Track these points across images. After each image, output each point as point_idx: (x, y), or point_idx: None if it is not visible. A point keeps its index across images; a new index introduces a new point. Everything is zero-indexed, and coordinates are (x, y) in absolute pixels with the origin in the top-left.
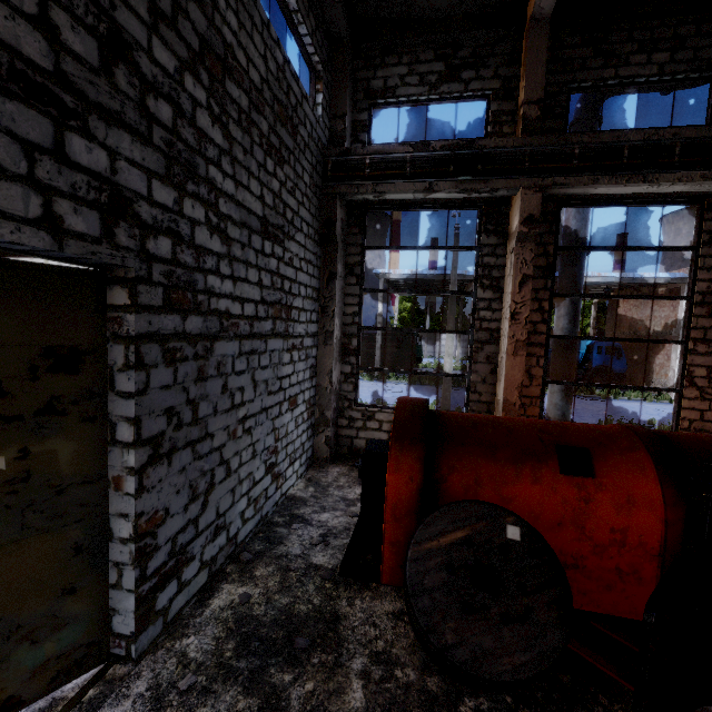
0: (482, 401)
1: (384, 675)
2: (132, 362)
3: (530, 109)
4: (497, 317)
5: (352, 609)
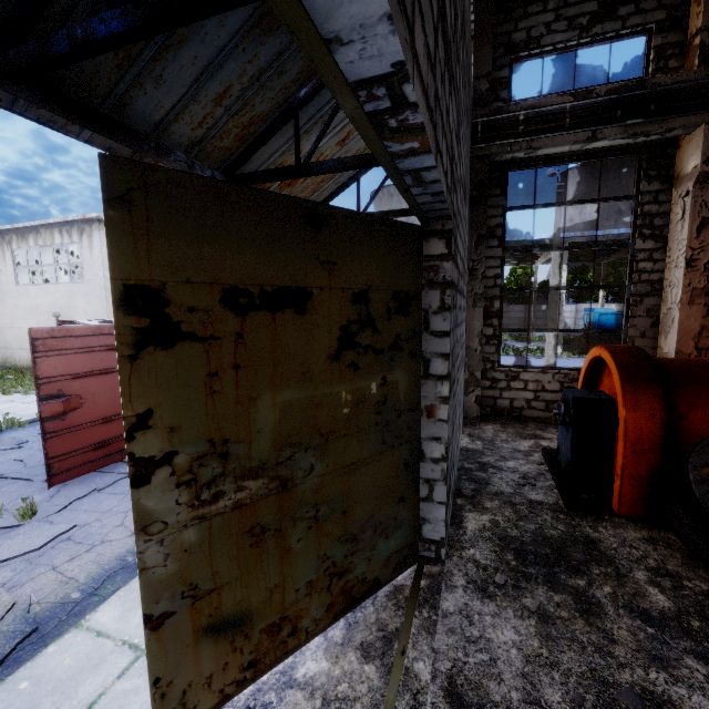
0: None
1: (674, 585)
2: (448, 304)
3: (708, 36)
4: (660, 268)
5: (600, 534)
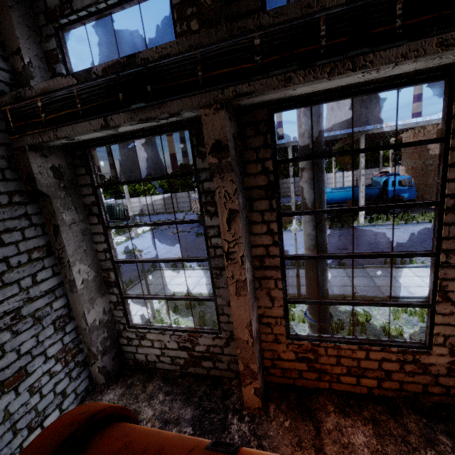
0: (231, 321)
1: None
2: None
3: None
4: None
5: None
